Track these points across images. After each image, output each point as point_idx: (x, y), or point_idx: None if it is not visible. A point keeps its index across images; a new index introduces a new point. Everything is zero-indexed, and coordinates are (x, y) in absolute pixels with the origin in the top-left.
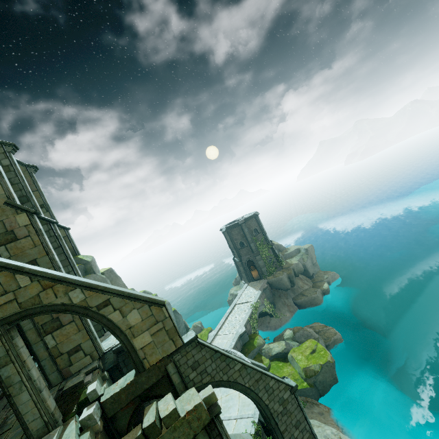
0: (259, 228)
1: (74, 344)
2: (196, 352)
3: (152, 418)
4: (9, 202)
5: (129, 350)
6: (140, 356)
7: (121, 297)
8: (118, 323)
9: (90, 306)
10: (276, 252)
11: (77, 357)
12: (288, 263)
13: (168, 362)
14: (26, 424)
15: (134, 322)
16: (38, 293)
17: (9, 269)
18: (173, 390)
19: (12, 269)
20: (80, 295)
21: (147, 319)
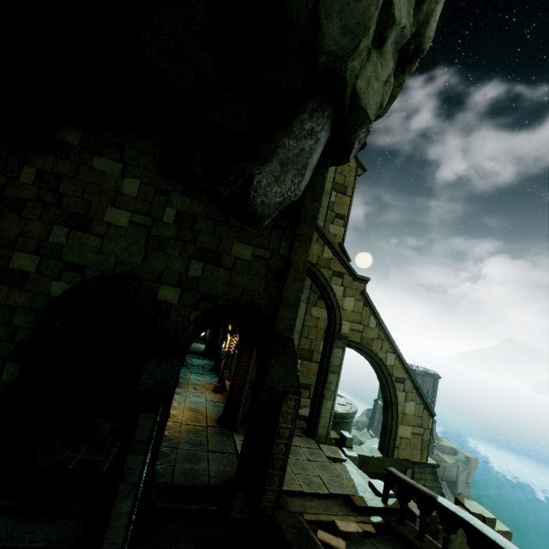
0: (431, 393)
1: (308, 381)
2: (429, 479)
3: (477, 510)
4: (342, 245)
5: (393, 430)
6: (396, 442)
7: (412, 384)
8: (399, 402)
9: (392, 374)
10: (434, 433)
11: (303, 393)
12: (439, 455)
13: (409, 467)
14: (319, 424)
15: (408, 411)
16: (373, 338)
17: (371, 309)
18: (397, 494)
19: (372, 310)
20: (392, 361)
21: (416, 417)
